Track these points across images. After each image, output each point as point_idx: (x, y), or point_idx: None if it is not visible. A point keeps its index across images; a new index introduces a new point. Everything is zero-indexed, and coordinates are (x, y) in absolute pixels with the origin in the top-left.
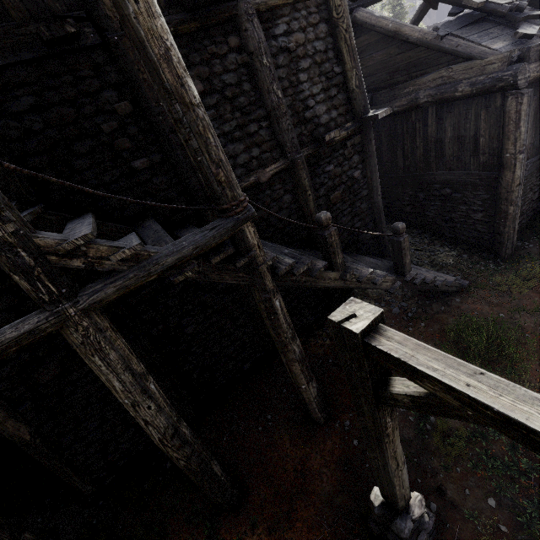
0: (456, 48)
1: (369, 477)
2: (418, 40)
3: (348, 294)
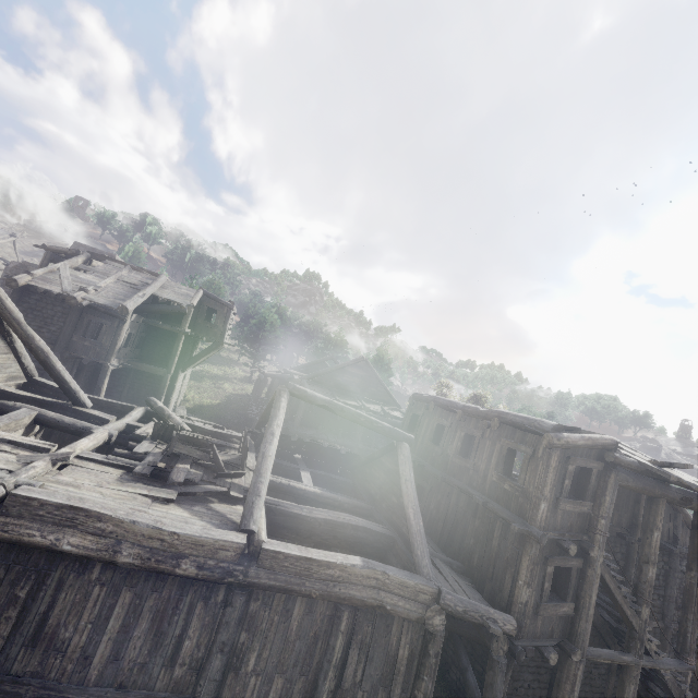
0: None
1: None
2: None
3: None
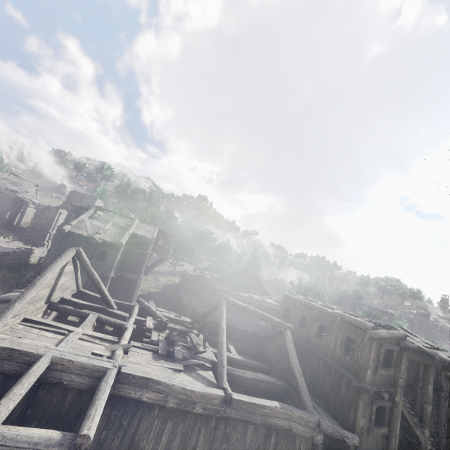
0: None
1: None
2: None
3: None
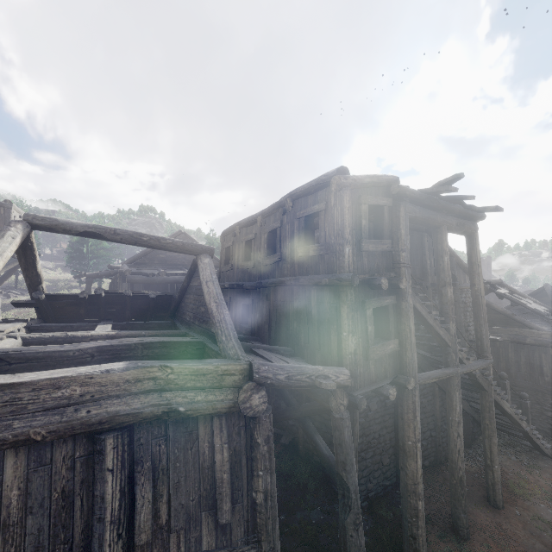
0: (523, 322)
1: (550, 539)
2: (501, 312)
3: (472, 440)
